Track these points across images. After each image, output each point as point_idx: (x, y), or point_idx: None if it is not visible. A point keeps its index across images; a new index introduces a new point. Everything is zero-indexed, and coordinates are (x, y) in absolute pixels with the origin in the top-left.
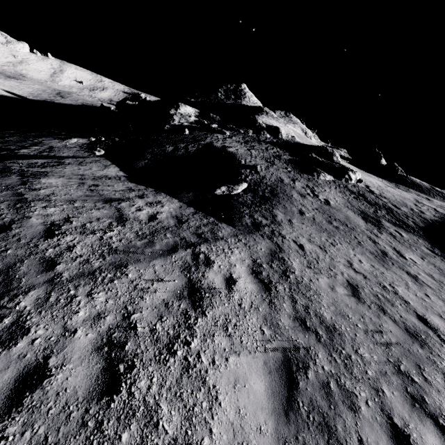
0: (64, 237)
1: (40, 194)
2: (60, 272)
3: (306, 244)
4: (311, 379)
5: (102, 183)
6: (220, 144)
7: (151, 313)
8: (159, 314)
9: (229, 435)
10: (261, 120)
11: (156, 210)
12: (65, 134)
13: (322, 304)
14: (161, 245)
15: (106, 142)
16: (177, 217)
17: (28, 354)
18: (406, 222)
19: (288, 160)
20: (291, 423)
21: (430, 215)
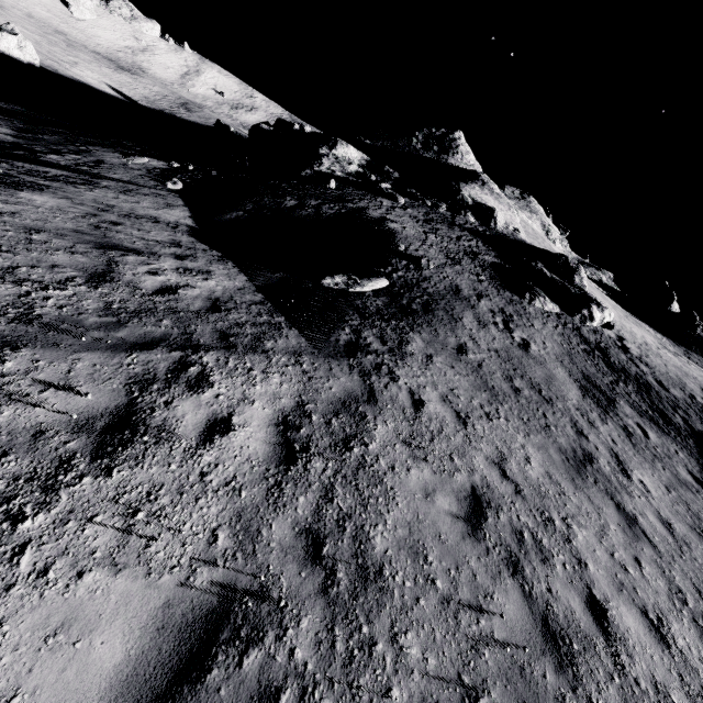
0: None
1: None
2: None
3: (432, 402)
4: (245, 669)
5: (132, 224)
6: (378, 214)
7: None
8: (5, 447)
9: None
10: (467, 192)
11: (186, 281)
12: (139, 150)
13: (384, 519)
14: (133, 332)
15: (194, 174)
16: (216, 301)
17: None
18: (669, 415)
19: (490, 263)
20: None
21: None
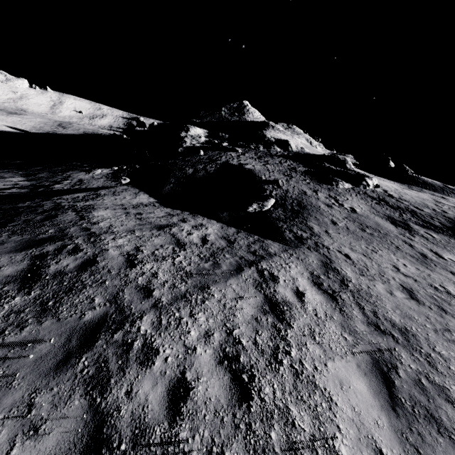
0: (144, 265)
1: (102, 227)
2: (158, 298)
3: (350, 253)
4: (403, 377)
5: (143, 211)
6: (236, 162)
7: (247, 328)
8: (254, 329)
9: (354, 430)
10: (269, 135)
11: (203, 232)
12: (88, 166)
13: (387, 309)
14: (226, 265)
15: (128, 170)
16: (225, 238)
17: (167, 371)
18: (432, 223)
19: (304, 171)
20: (401, 416)
21: (453, 214)
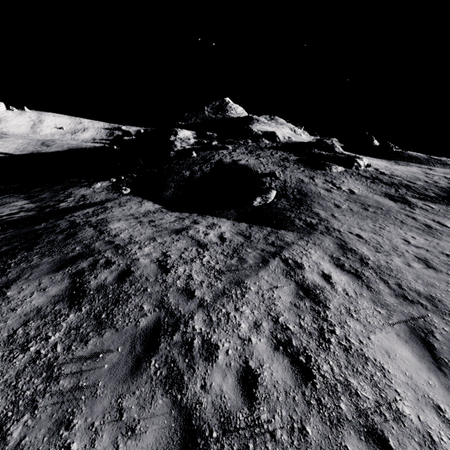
0: (177, 269)
1: (124, 238)
2: (201, 297)
3: (360, 233)
4: (440, 340)
5: (154, 218)
6: (229, 160)
7: (290, 314)
8: (296, 314)
9: (411, 392)
10: (255, 129)
11: (218, 231)
12: (86, 181)
13: (409, 280)
14: (251, 259)
15: (127, 180)
16: (240, 234)
17: (232, 363)
18: (427, 194)
19: (296, 160)
20: (448, 375)
21: (445, 184)
